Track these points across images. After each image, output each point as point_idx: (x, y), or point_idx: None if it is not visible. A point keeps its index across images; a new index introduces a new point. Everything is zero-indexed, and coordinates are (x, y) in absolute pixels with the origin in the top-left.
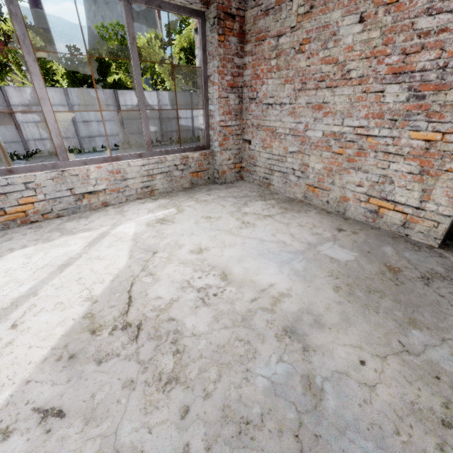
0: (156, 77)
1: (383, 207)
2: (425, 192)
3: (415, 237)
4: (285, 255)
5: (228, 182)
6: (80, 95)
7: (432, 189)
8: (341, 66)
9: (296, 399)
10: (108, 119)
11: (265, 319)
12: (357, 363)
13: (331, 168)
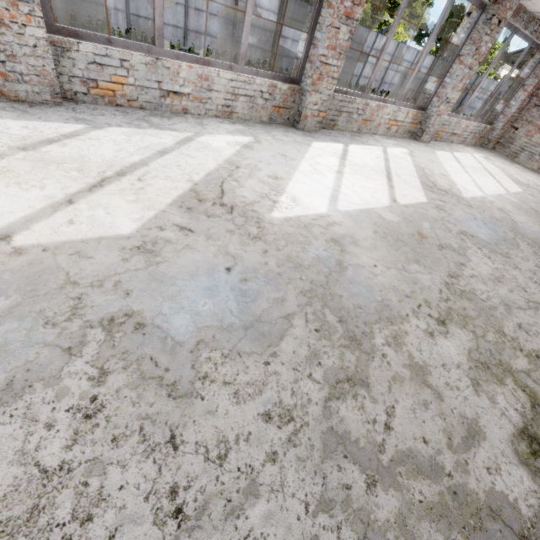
0: None
1: None
2: None
3: None
4: None
5: (487, 149)
6: (292, 6)
7: None
8: None
9: None
10: None
11: None
12: None
13: None
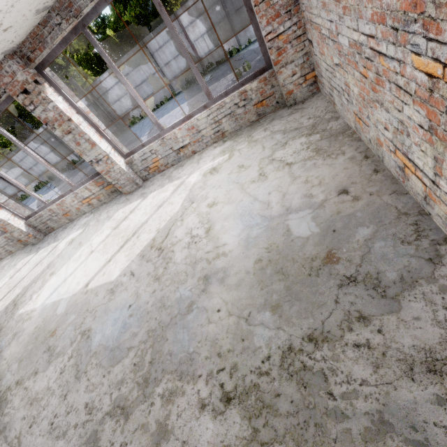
0: None
1: (406, 166)
2: (436, 161)
3: (436, 220)
4: (256, 220)
5: (300, 102)
6: None
7: (443, 160)
8: None
9: (182, 308)
10: None
11: (202, 266)
12: (216, 309)
13: (363, 95)
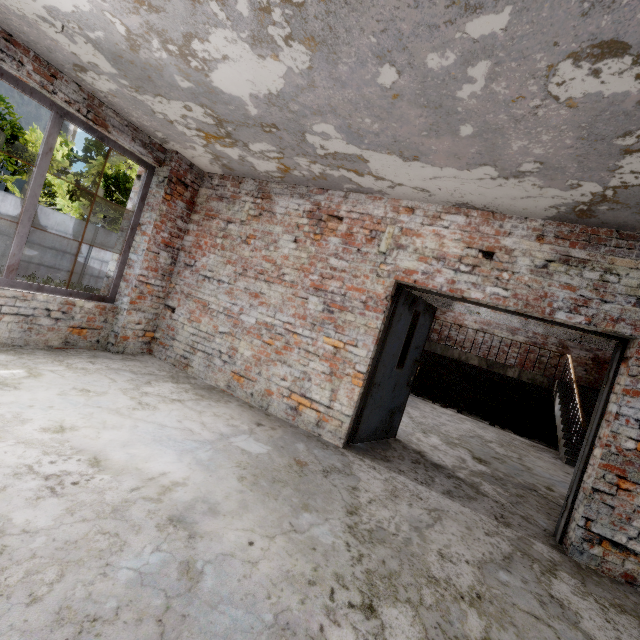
0: None
1: (302, 403)
2: (333, 391)
3: (326, 437)
4: (190, 444)
5: (129, 354)
6: None
7: (338, 389)
8: (278, 268)
9: (169, 585)
10: None
11: (146, 509)
12: (245, 544)
13: (260, 357)
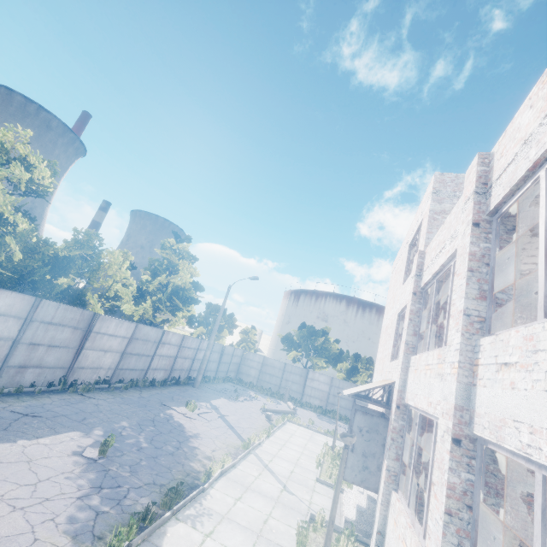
0: (97, 286)
1: None
2: None
3: None
4: None
5: None
6: (52, 310)
7: None
8: None
9: None
10: (64, 345)
11: None
12: None
13: None
